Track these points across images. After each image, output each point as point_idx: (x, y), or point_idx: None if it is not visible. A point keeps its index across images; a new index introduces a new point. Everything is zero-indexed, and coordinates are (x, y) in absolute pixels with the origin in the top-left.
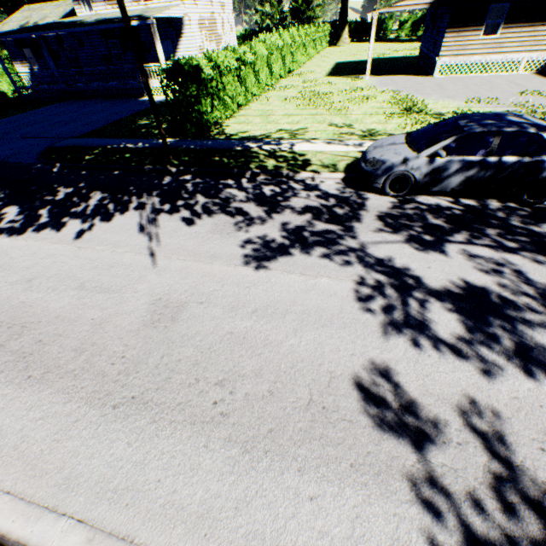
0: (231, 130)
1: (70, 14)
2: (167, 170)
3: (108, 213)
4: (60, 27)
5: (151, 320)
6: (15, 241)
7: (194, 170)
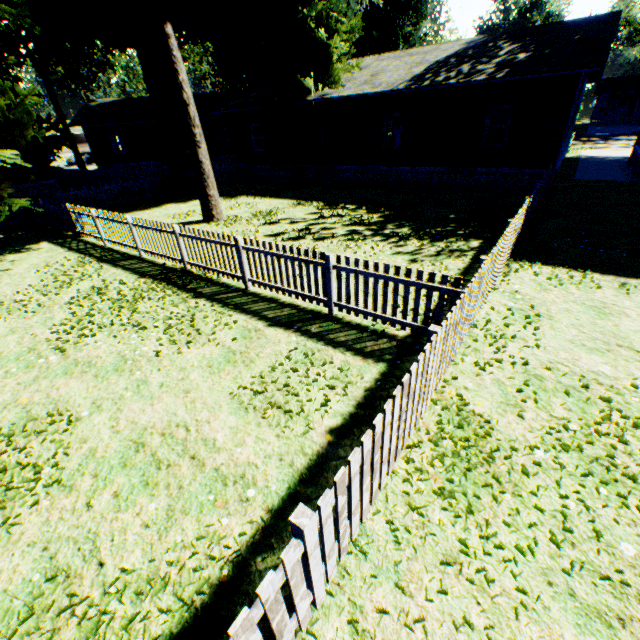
0: None
1: None
2: None
3: None
4: None
5: None
6: None
7: None
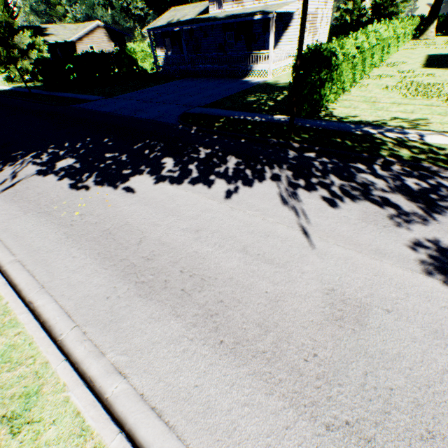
0: (339, 113)
1: (203, 12)
2: (290, 144)
3: (247, 178)
4: (199, 22)
5: (331, 314)
6: (177, 189)
7: (318, 148)
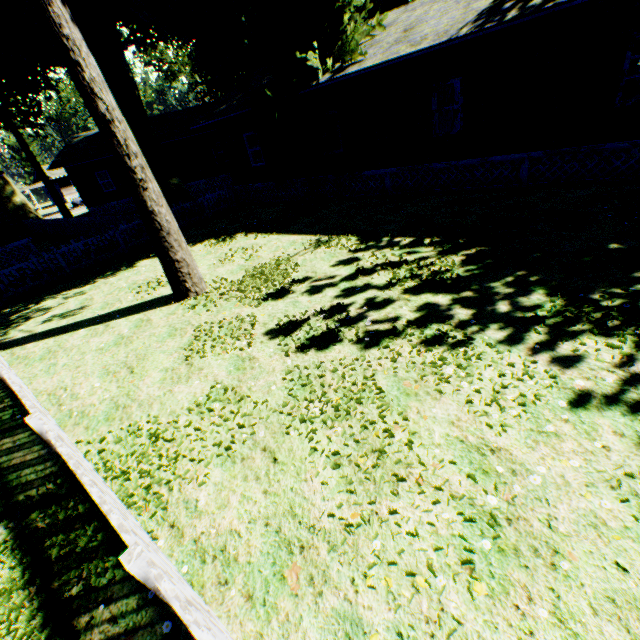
0: None
1: None
2: None
3: None
4: None
5: None
6: None
7: None
